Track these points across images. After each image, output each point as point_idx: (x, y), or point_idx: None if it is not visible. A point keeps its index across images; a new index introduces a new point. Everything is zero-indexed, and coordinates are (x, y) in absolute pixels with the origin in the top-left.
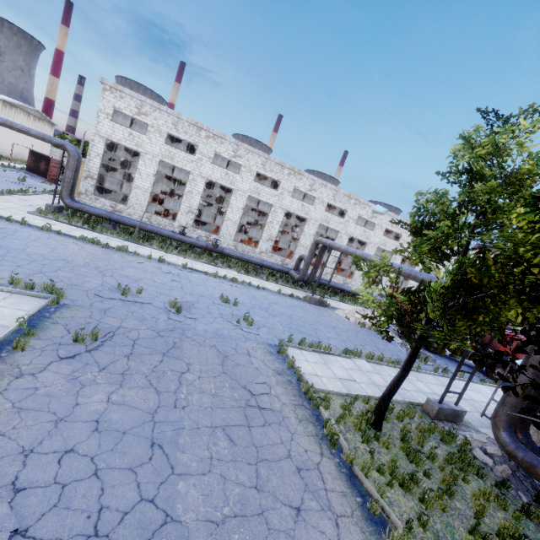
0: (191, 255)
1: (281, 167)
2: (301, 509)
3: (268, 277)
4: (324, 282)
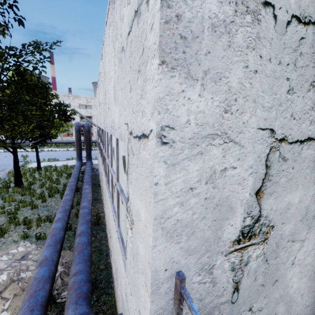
0: (28, 147)
1: (68, 97)
2: None
3: (70, 146)
4: None
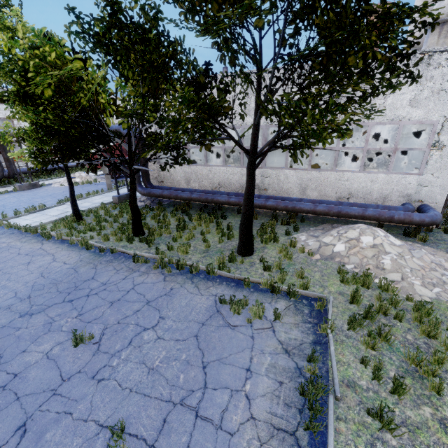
0: None
1: None
2: (31, 262)
3: None
4: (31, 170)
